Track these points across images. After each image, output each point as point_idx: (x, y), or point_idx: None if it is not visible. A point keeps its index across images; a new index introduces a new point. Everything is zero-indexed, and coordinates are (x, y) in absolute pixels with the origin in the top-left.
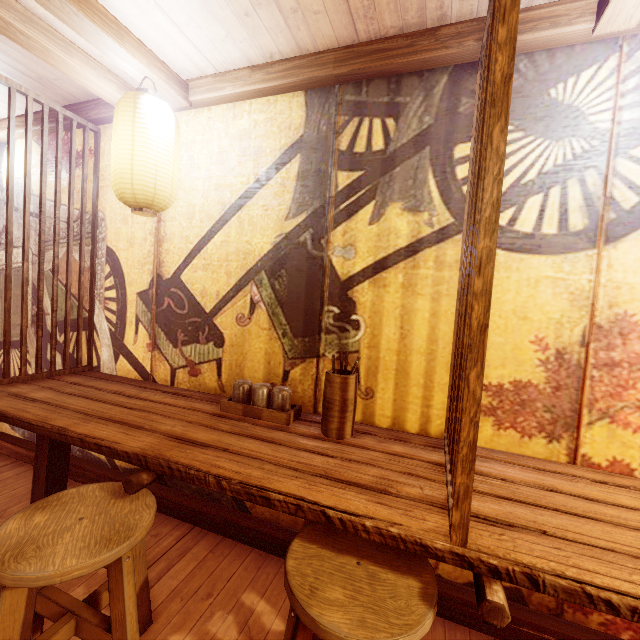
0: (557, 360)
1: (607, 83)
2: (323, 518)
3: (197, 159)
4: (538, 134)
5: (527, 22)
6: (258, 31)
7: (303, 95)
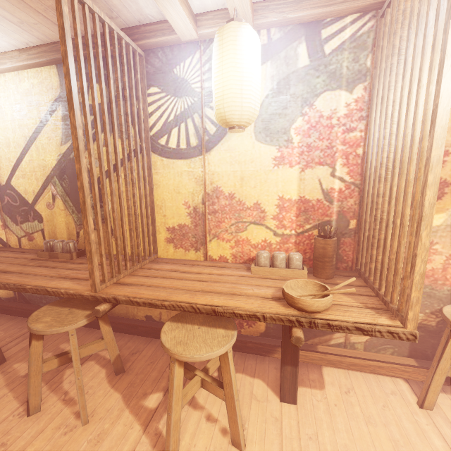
0: (194, 212)
1: (197, 66)
2: (47, 292)
3: (4, 108)
4: (172, 94)
5: (152, 32)
6: (8, 32)
7: (56, 68)
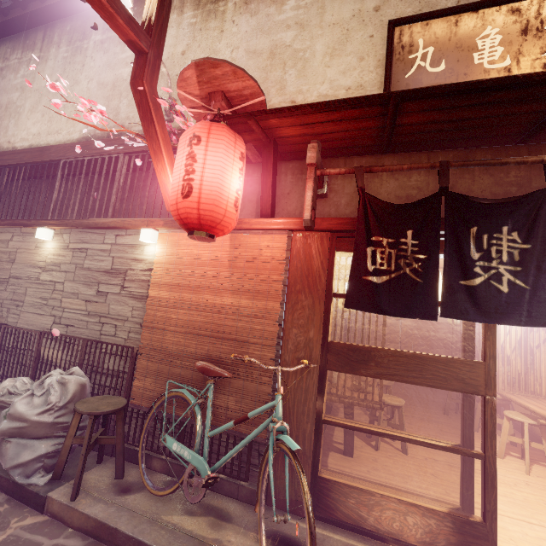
0: None
1: None
2: None
3: None
4: None
5: None
6: None
7: None
